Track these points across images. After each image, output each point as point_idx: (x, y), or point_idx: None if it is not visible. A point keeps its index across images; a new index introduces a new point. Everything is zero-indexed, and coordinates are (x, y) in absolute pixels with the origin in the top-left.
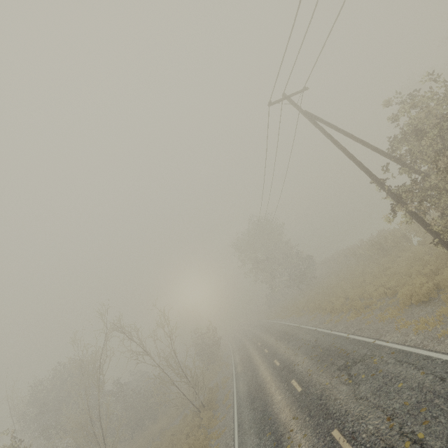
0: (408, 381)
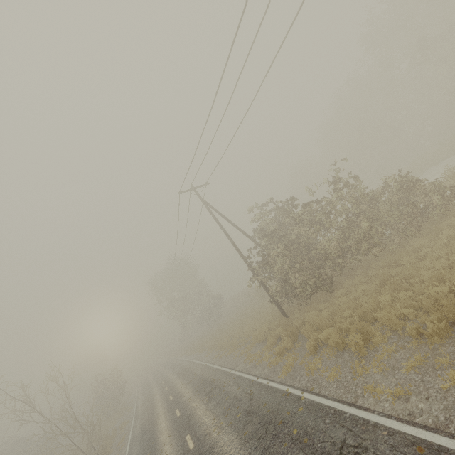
0: (232, 394)
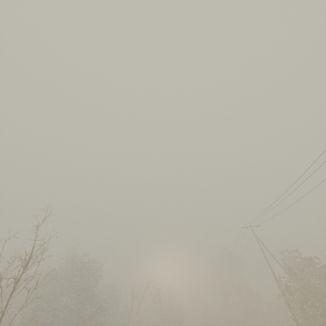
0: None
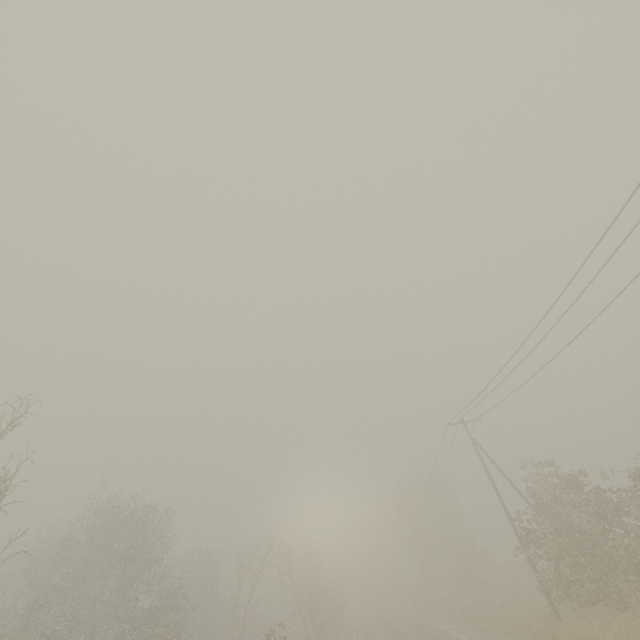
0: None
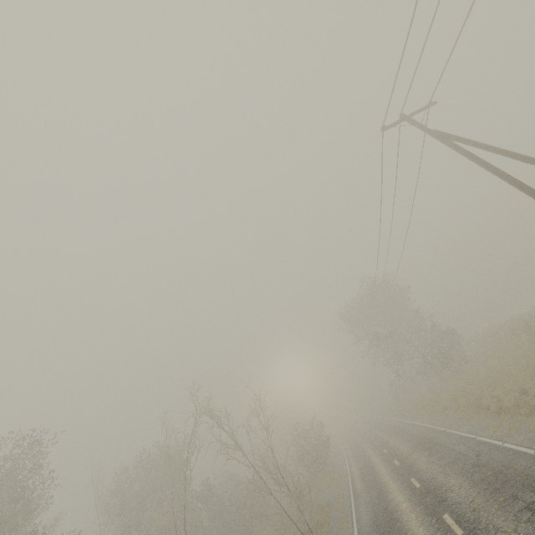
0: None
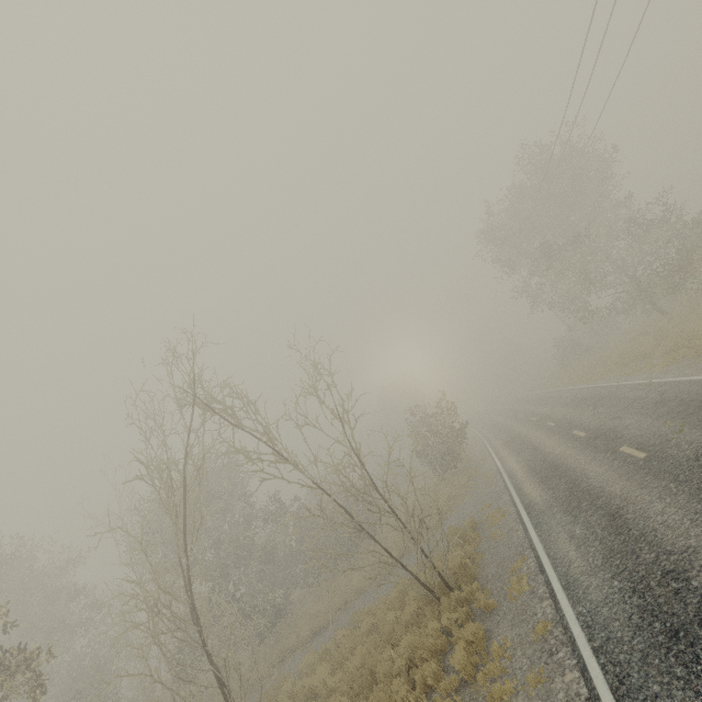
0: None
